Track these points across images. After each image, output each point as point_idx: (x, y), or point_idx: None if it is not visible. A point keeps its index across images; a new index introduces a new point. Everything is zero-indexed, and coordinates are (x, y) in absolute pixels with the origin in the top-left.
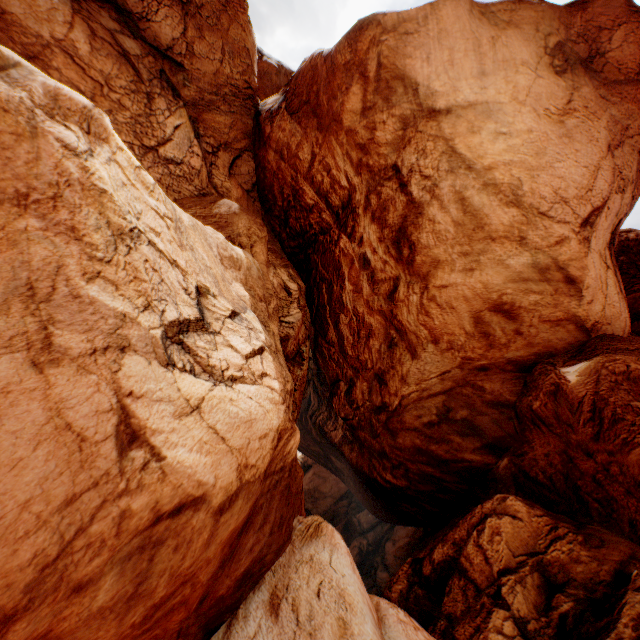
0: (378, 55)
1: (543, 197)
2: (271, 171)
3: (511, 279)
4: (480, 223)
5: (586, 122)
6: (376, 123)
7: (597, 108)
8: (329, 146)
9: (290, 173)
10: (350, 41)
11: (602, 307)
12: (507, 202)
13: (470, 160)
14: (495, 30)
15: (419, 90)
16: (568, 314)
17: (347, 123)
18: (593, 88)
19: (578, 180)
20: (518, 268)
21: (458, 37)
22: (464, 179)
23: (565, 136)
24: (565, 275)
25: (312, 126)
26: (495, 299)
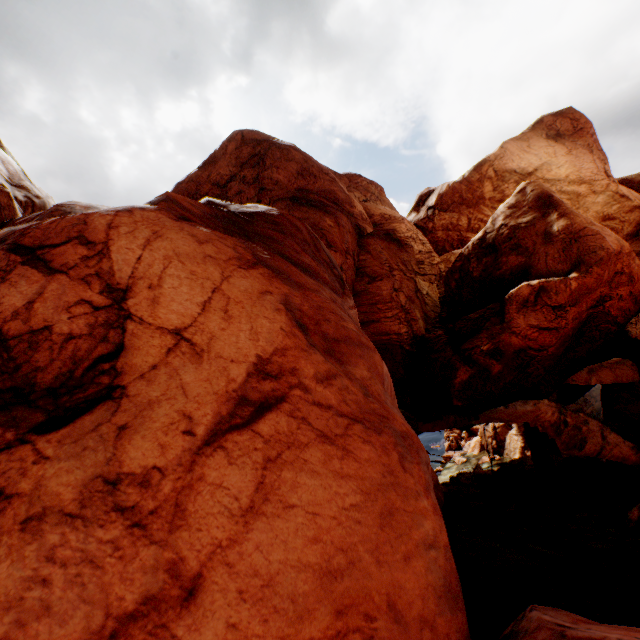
0: (493, 169)
1: (588, 176)
2: (441, 240)
3: (603, 205)
4: (576, 195)
5: (577, 150)
6: (502, 190)
7: (575, 145)
8: (478, 210)
9: (455, 234)
10: (477, 171)
11: (639, 200)
12: (580, 183)
13: (556, 179)
14: (526, 143)
15: (516, 171)
16: (632, 206)
17: (487, 197)
18: (566, 141)
19: (592, 167)
20: (601, 201)
21: (517, 151)
22: (559, 185)
23: (576, 157)
24: (618, 195)
25: (462, 209)
26: (603, 215)
